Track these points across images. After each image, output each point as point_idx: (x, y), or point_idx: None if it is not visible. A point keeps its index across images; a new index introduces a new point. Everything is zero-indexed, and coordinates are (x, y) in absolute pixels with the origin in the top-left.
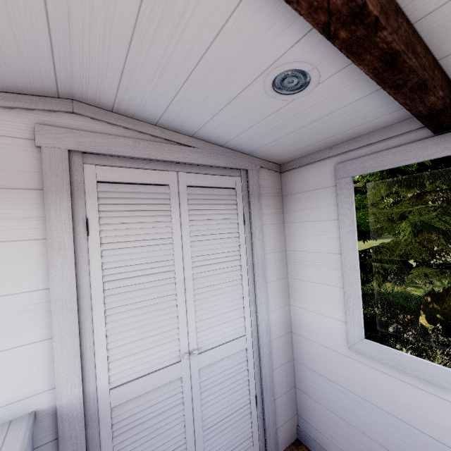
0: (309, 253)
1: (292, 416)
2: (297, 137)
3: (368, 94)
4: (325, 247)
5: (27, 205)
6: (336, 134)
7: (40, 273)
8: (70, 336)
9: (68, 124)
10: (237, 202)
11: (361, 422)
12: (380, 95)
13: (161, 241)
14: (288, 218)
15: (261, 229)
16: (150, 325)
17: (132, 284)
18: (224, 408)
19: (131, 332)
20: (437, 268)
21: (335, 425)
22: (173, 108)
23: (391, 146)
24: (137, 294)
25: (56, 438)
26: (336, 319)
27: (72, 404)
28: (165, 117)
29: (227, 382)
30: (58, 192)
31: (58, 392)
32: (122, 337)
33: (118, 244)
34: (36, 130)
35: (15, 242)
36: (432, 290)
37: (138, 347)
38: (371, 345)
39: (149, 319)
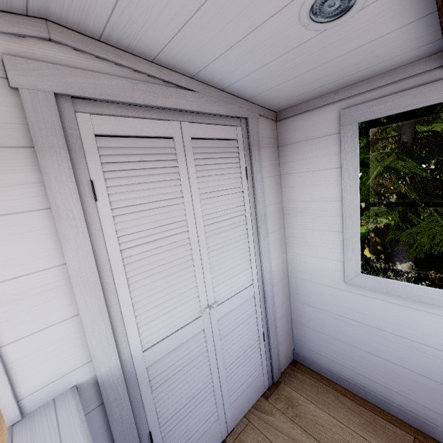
0: (308, 202)
1: (289, 344)
2: (308, 78)
3: (403, 25)
4: (325, 196)
5: (17, 168)
6: (347, 76)
7: (51, 249)
8: (97, 310)
9: (46, 56)
10: (240, 155)
11: (352, 339)
12: (414, 27)
13: (172, 201)
14: (285, 169)
15: (262, 182)
16: (171, 287)
17: (149, 249)
18: (239, 348)
19: (155, 296)
20: (386, 208)
21: (329, 344)
22: (180, 37)
23: (402, 88)
24: (155, 258)
25: (101, 404)
26: (334, 260)
27: (111, 371)
28: (167, 50)
29: (240, 326)
30: (52, 149)
31: (96, 364)
32: (148, 303)
33: (129, 208)
34: (6, 63)
35: (12, 215)
36: (375, 227)
37: (163, 309)
38: (367, 278)
39: (169, 282)
